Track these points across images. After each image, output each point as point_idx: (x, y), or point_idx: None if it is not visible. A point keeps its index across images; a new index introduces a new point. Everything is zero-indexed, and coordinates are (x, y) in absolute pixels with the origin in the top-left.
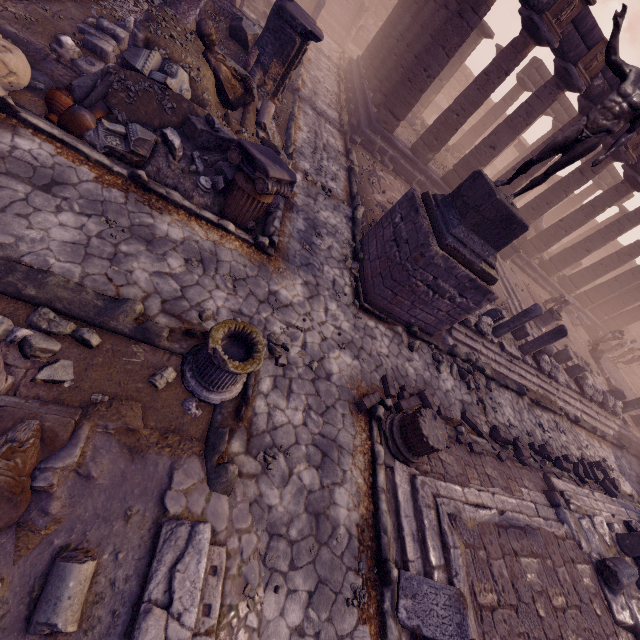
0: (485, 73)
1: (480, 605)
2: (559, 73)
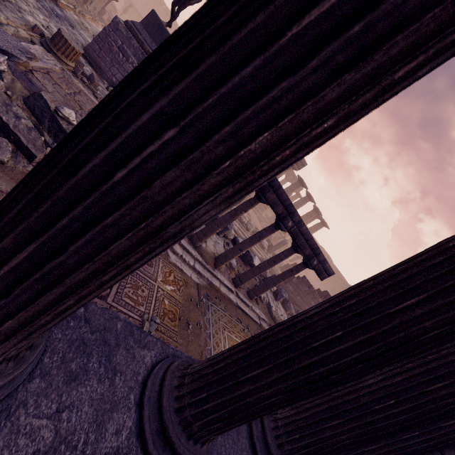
0: None
1: (49, 75)
2: None
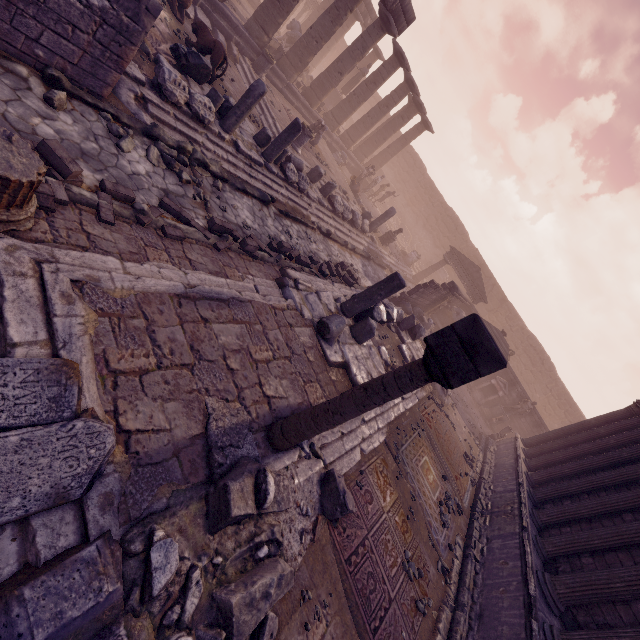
0: None
1: (117, 372)
2: None
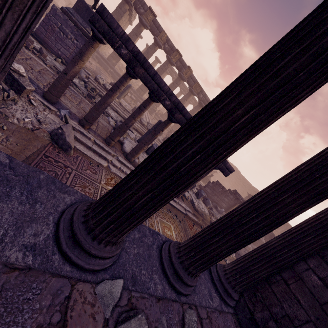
0: (129, 33)
1: None
2: (154, 40)
